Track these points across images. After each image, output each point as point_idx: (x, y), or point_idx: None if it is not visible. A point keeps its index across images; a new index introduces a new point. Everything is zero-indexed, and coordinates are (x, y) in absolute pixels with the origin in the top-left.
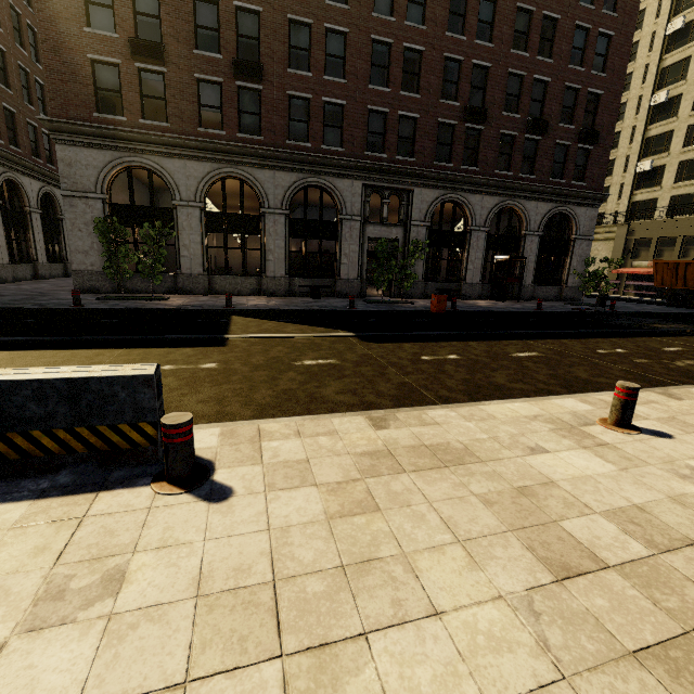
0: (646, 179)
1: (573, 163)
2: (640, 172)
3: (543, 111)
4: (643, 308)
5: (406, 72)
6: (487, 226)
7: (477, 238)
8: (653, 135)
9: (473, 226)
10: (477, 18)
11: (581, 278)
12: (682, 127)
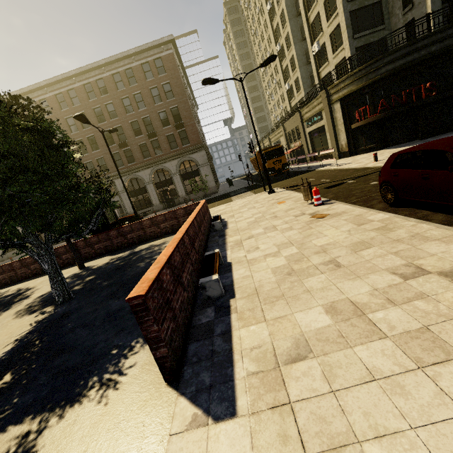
0: (291, 93)
1: (179, 139)
2: (289, 90)
3: (153, 127)
4: (224, 193)
5: (92, 144)
6: (151, 181)
7: (150, 187)
8: (284, 68)
9: (145, 183)
10: (108, 113)
11: (212, 182)
12: (288, 62)
